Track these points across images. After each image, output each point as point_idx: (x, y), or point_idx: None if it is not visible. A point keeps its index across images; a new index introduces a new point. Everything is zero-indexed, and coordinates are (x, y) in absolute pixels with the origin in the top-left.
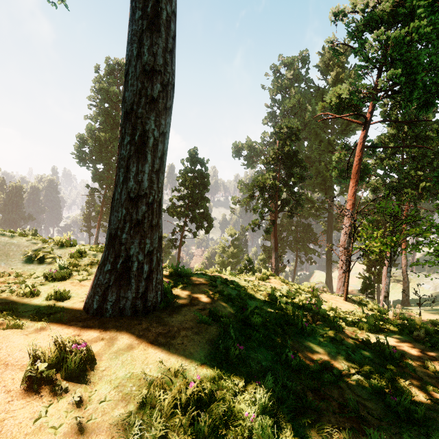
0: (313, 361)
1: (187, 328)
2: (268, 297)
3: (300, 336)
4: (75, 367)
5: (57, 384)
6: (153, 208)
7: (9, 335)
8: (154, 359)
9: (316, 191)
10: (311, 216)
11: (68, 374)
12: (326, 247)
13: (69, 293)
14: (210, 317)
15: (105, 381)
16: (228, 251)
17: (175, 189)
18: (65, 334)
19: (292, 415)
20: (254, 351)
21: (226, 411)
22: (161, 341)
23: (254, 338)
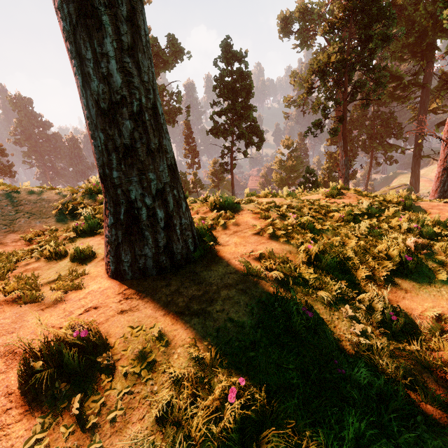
0: (424, 314)
1: (230, 286)
2: (342, 220)
3: (398, 274)
4: (76, 364)
5: (56, 389)
6: (144, 121)
7: (25, 312)
8: (184, 338)
9: (405, 59)
10: (394, 100)
11: (72, 371)
12: (415, 139)
13: (96, 249)
14: (261, 264)
15: (120, 376)
16: (285, 166)
17: (213, 104)
18: (81, 307)
19: (404, 422)
20: (328, 309)
21: (290, 435)
22: (194, 308)
23: (327, 289)
